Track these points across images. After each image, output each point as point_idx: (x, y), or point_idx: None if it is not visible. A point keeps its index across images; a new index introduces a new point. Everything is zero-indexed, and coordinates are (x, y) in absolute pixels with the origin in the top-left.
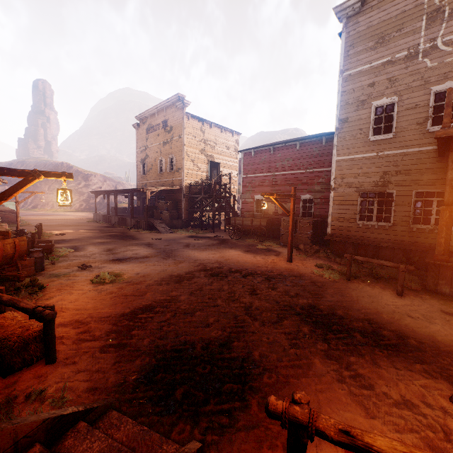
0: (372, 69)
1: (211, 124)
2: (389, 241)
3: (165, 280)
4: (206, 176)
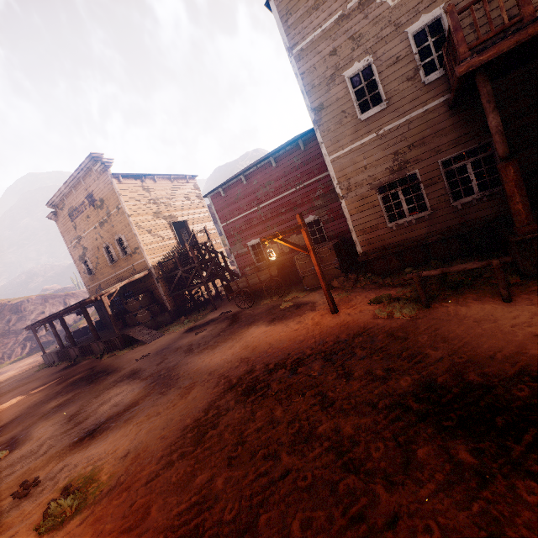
0: (326, 33)
1: (153, 178)
2: (436, 233)
3: (175, 448)
4: (175, 243)
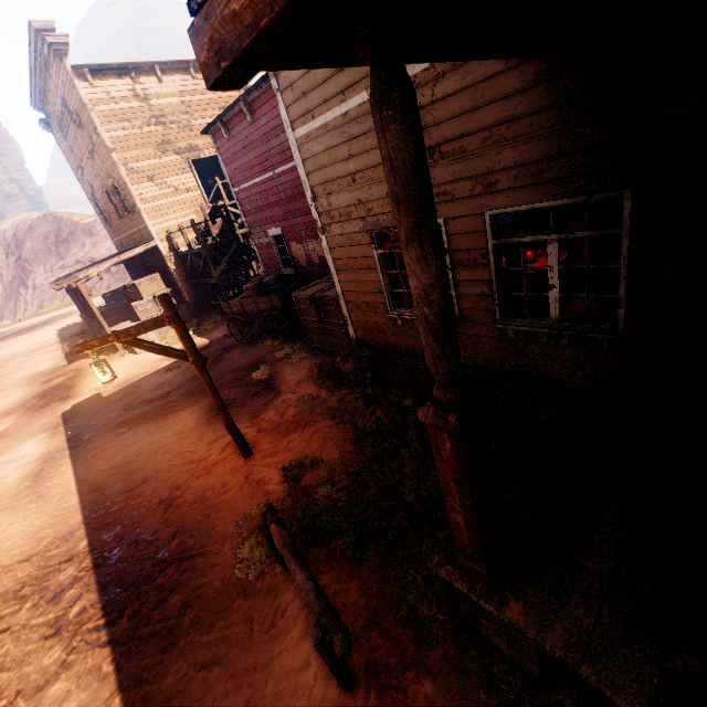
0: None
1: (155, 70)
2: (465, 362)
3: None
4: (199, 198)
